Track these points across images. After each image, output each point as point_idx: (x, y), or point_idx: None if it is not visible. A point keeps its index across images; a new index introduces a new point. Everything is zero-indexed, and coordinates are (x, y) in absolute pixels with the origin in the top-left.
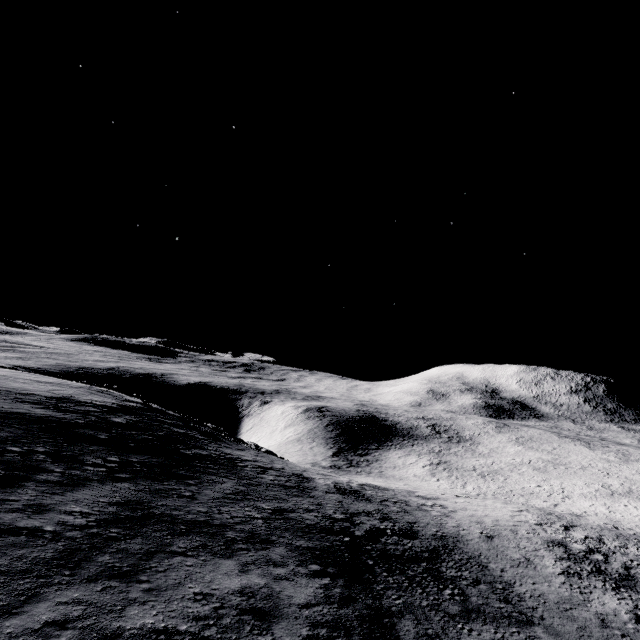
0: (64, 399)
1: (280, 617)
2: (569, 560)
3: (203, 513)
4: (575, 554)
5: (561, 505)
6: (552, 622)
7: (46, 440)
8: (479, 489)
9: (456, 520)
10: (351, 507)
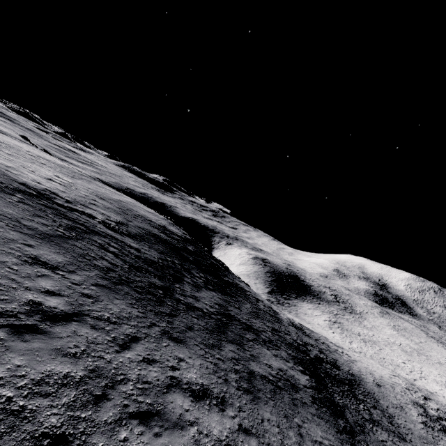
0: (164, 228)
1: (299, 388)
2: (426, 417)
3: (247, 320)
4: (430, 416)
5: (419, 381)
6: (416, 445)
7: (175, 256)
8: (361, 349)
9: (358, 367)
10: (303, 338)
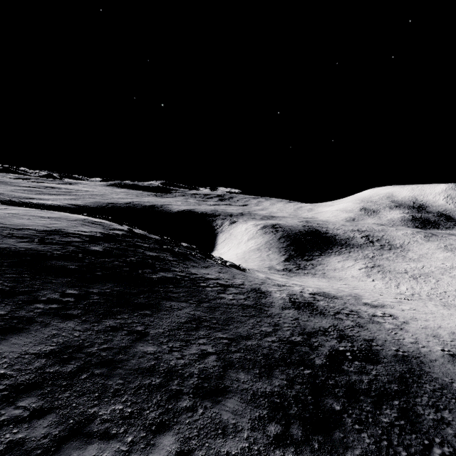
0: (53, 232)
1: None
2: None
3: (150, 354)
4: None
5: None
6: None
7: (9, 276)
8: (412, 290)
9: (412, 334)
10: (307, 325)
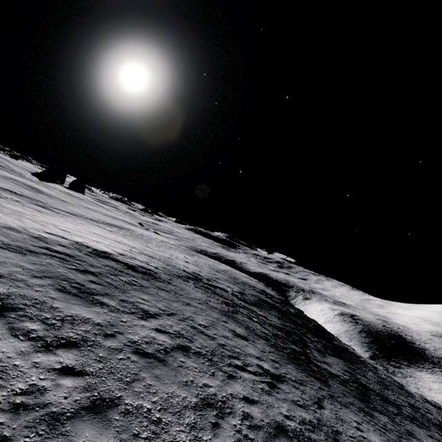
0: (264, 292)
1: None
2: None
3: (380, 391)
4: None
5: None
6: None
7: (288, 320)
8: None
9: None
10: None
